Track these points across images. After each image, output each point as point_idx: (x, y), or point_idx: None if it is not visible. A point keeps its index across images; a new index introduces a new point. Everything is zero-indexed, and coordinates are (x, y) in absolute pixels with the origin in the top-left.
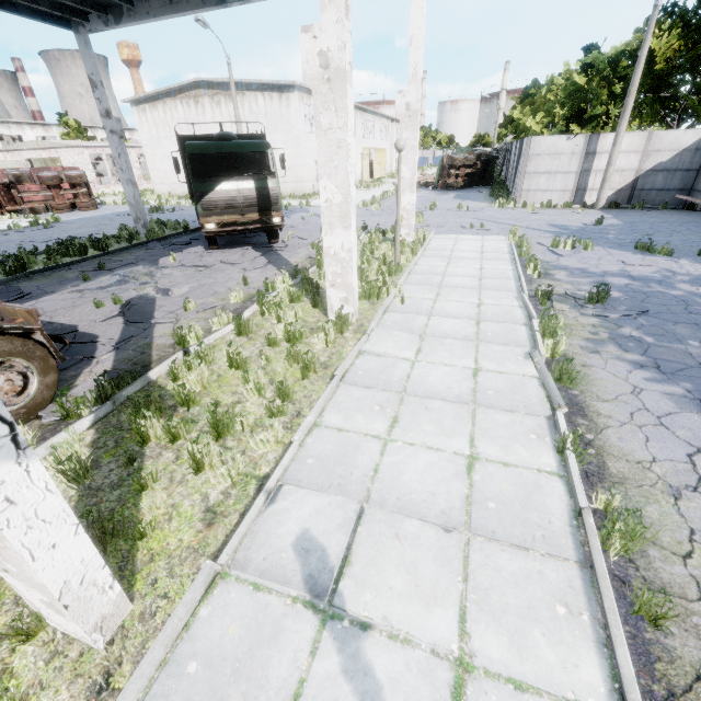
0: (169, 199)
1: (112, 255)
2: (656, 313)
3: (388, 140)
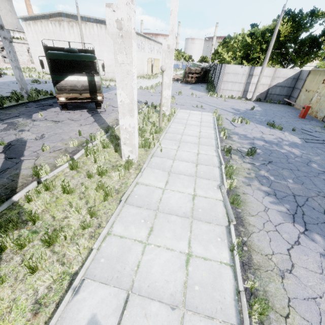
0: (44, 76)
1: (5, 110)
2: (275, 163)
3: (161, 55)
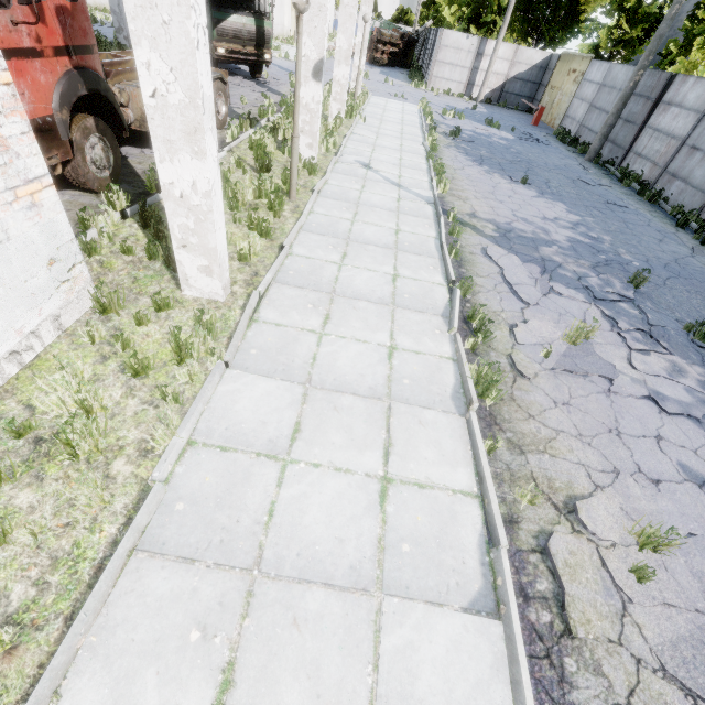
0: (93, 10)
1: None
2: (477, 144)
3: None
